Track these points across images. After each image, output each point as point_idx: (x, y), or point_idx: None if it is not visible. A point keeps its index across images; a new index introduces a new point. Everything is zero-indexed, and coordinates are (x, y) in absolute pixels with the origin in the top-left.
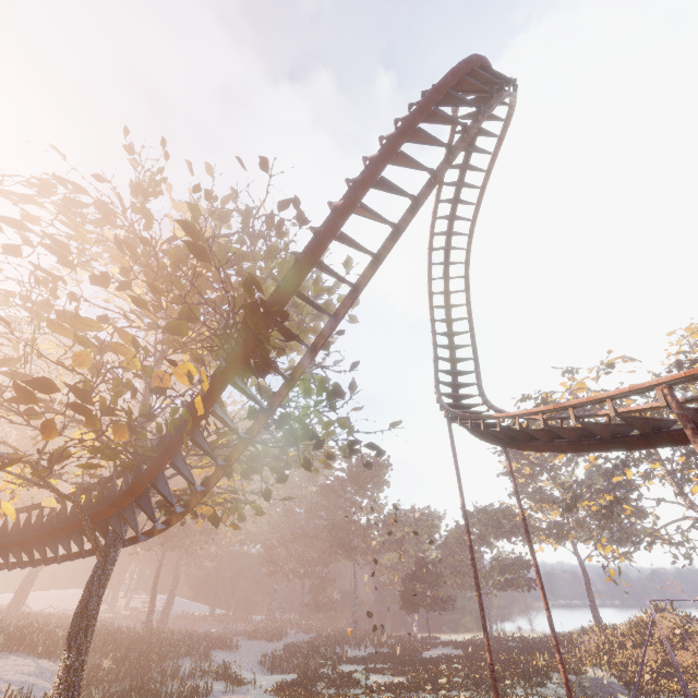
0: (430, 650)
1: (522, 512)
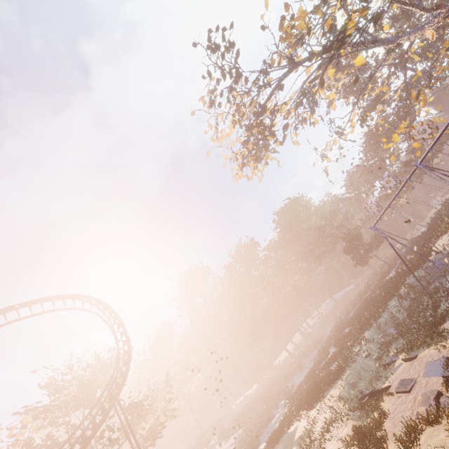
0: (388, 275)
1: (132, 435)
